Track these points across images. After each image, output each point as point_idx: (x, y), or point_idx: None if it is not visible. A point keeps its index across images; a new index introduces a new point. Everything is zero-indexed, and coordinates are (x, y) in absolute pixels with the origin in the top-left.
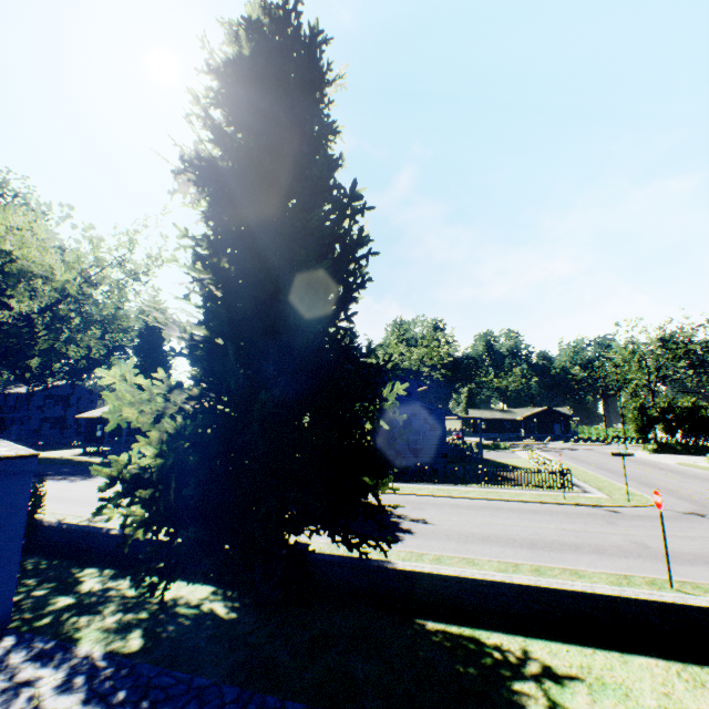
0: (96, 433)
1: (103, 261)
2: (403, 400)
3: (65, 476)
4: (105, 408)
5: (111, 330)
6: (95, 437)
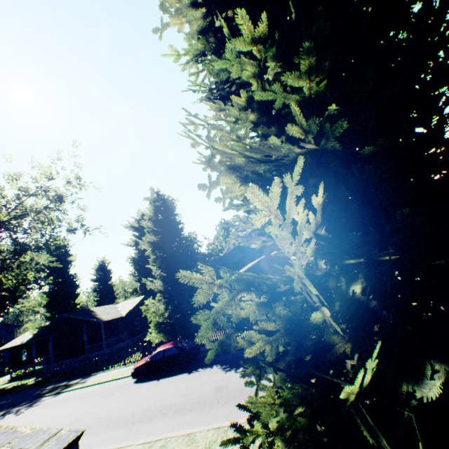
0: (21, 358)
1: (28, 189)
2: (278, 260)
3: (8, 410)
4: (25, 334)
5: (37, 257)
6: (21, 361)
